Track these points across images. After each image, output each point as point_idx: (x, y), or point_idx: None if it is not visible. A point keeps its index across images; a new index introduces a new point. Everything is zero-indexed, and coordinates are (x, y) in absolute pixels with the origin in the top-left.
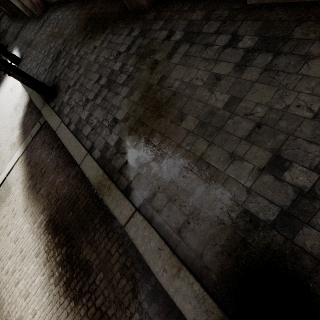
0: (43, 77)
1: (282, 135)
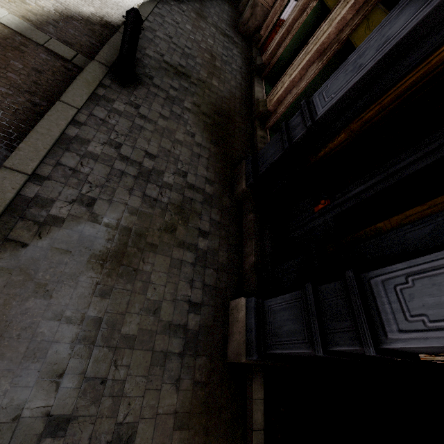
0: (150, 53)
1: (96, 409)
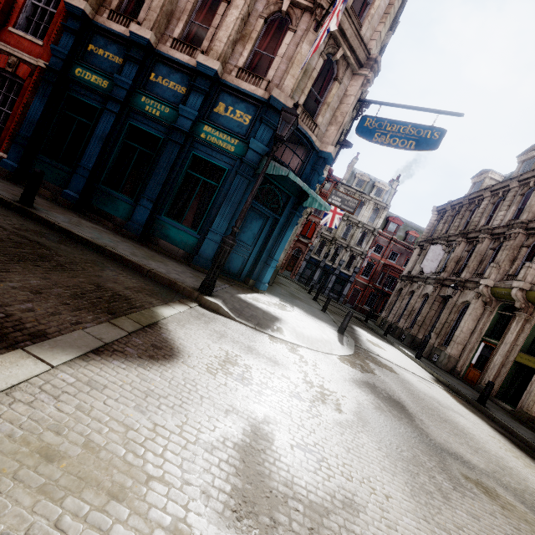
0: (464, 391)
1: None
